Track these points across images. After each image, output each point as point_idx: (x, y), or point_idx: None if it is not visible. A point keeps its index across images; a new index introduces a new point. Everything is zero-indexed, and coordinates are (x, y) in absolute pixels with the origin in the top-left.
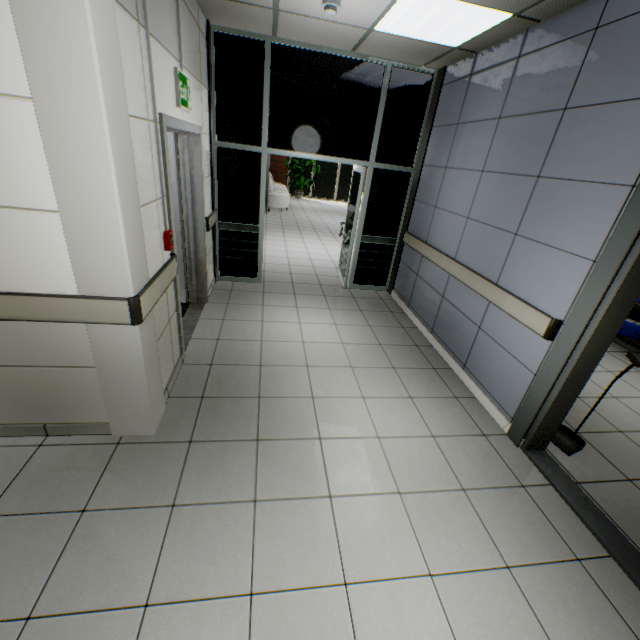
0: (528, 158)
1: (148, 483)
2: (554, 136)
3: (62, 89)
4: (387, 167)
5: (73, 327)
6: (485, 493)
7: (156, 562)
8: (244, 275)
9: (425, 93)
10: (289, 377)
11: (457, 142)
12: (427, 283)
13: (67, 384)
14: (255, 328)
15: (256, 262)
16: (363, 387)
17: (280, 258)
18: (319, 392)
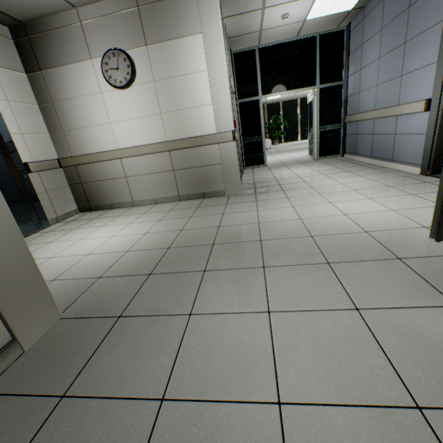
0: (398, 38)
1: (244, 199)
2: (407, 21)
3: (215, 64)
4: (327, 85)
5: (214, 148)
6: (402, 186)
7: (256, 206)
8: (257, 164)
9: (341, 40)
10: (291, 180)
11: (363, 53)
12: (363, 134)
13: (211, 173)
14: (269, 175)
15: (262, 156)
16: (331, 177)
17: (273, 160)
18: (308, 181)
